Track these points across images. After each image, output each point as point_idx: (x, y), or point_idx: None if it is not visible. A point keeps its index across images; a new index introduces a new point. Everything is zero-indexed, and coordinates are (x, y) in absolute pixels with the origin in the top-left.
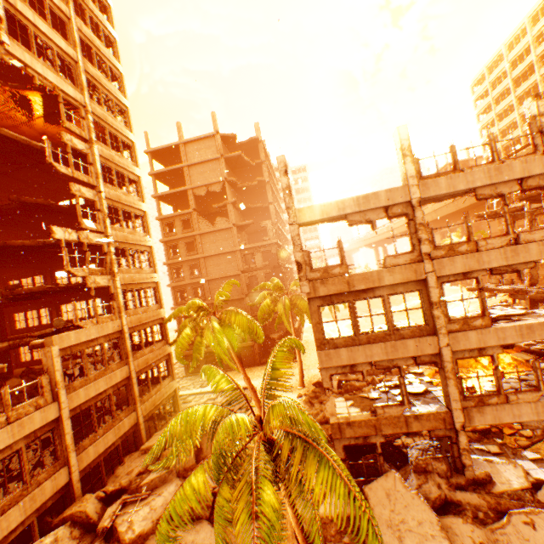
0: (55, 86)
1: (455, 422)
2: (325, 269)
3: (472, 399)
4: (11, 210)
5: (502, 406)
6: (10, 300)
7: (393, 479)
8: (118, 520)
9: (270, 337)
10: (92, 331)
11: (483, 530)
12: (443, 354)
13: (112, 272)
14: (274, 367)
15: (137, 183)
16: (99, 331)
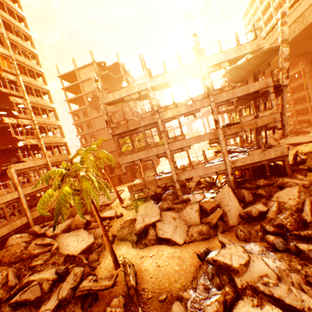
0: None
1: (174, 179)
2: (118, 122)
3: (180, 169)
4: None
5: (191, 170)
6: None
7: (150, 203)
8: (47, 231)
9: (135, 167)
10: (31, 163)
11: (177, 214)
12: (167, 152)
13: (38, 137)
14: (82, 157)
15: (48, 94)
16: (34, 163)
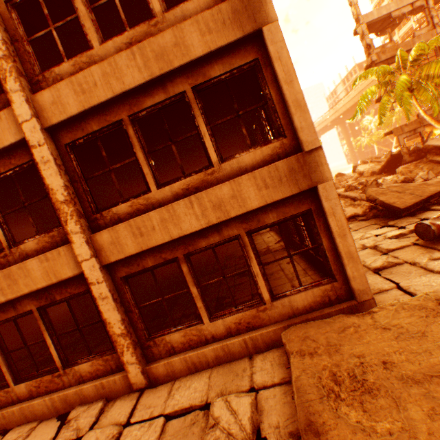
0: None
1: None
2: (382, 47)
3: None
4: None
5: None
6: None
7: (436, 139)
8: None
9: None
10: None
11: None
12: None
13: None
14: (401, 57)
15: None
16: None
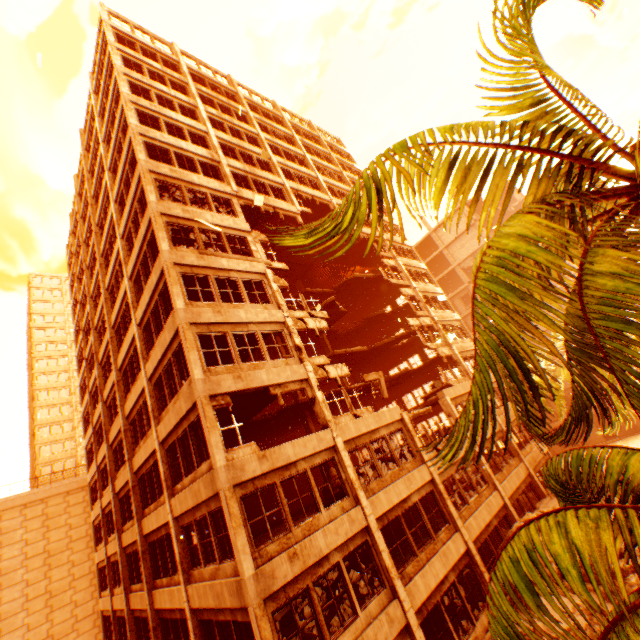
0: (367, 234)
1: None
2: None
3: None
4: (360, 328)
5: None
6: (388, 385)
7: None
8: None
9: None
10: (459, 388)
11: None
12: None
13: (447, 344)
14: None
15: (426, 275)
16: (462, 388)
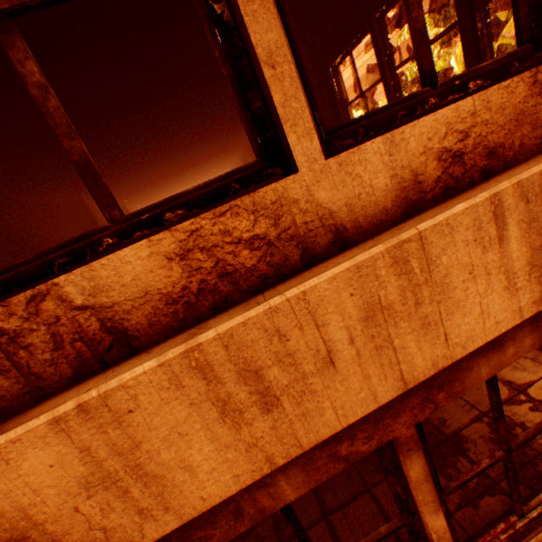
0: None
1: None
2: None
3: None
4: None
5: None
6: None
7: None
8: None
9: None
10: None
11: None
12: None
13: None
14: None
15: None
16: None
